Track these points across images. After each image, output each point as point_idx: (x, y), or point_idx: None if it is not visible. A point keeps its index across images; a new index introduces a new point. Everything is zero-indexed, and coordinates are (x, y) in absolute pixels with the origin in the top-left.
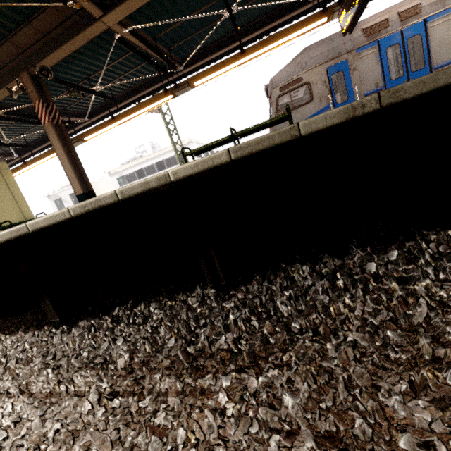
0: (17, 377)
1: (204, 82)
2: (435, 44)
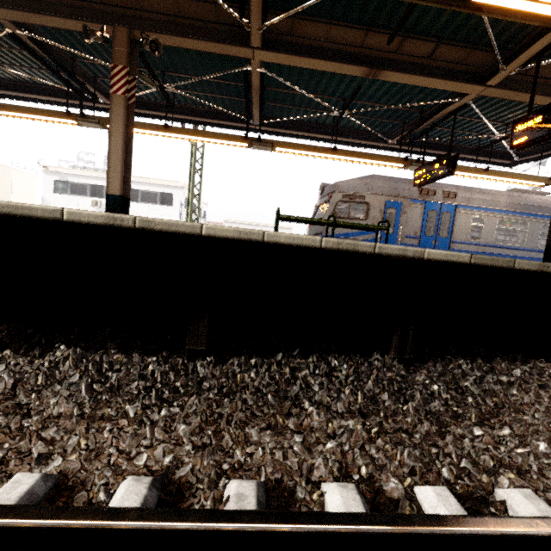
0: (184, 405)
1: (284, 152)
2: (457, 225)
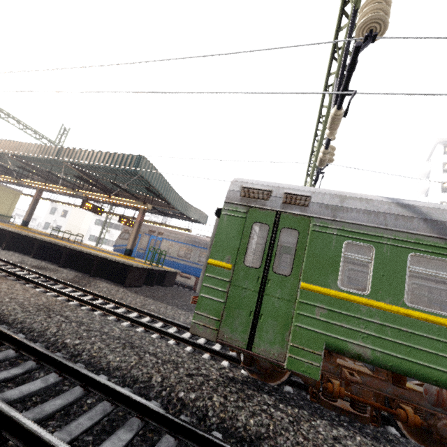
0: None
1: None
2: (162, 246)
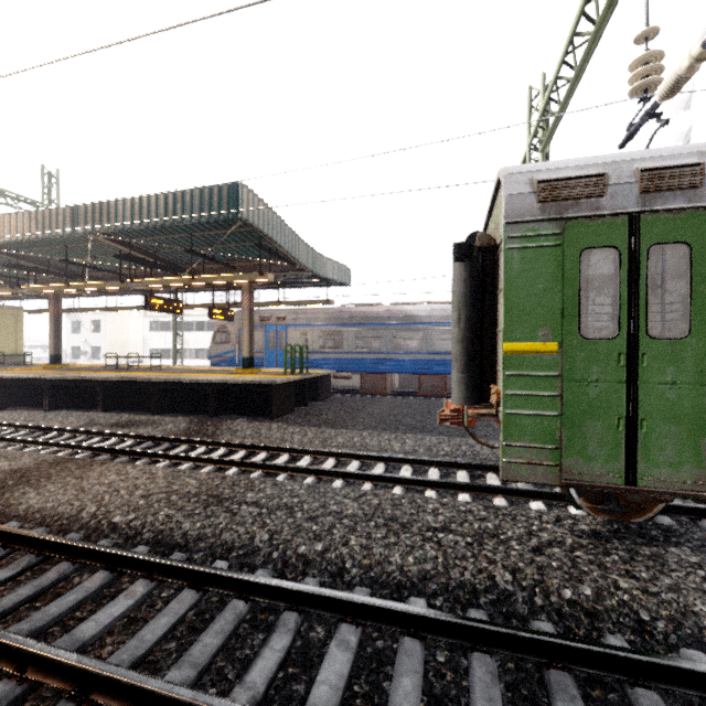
0: None
1: None
2: (289, 339)
